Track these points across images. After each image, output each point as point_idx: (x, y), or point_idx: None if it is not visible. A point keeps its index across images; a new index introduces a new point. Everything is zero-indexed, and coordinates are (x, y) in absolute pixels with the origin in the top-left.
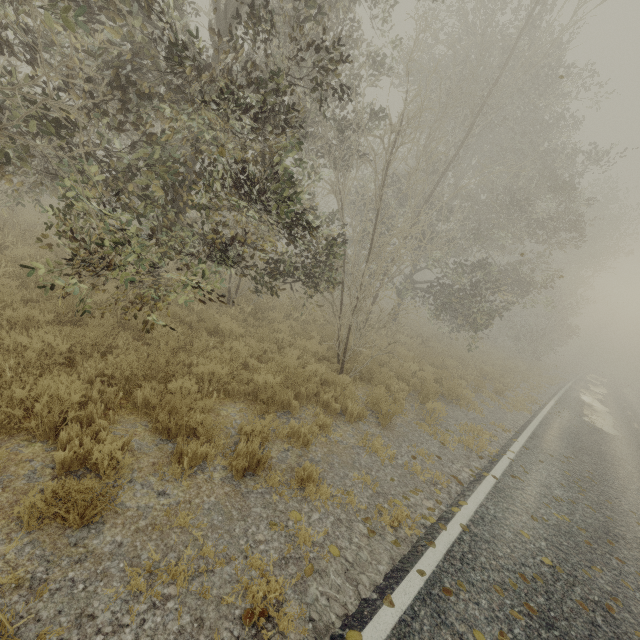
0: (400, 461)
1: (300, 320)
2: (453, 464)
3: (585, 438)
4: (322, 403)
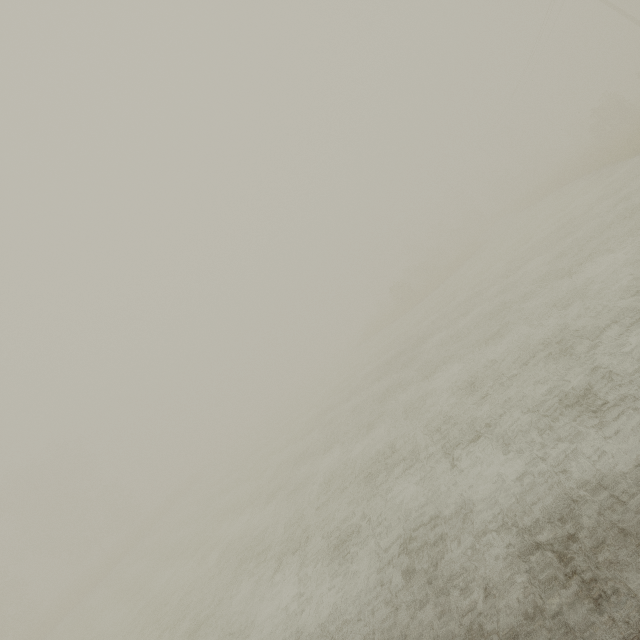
0: None
1: None
2: None
3: None
4: None
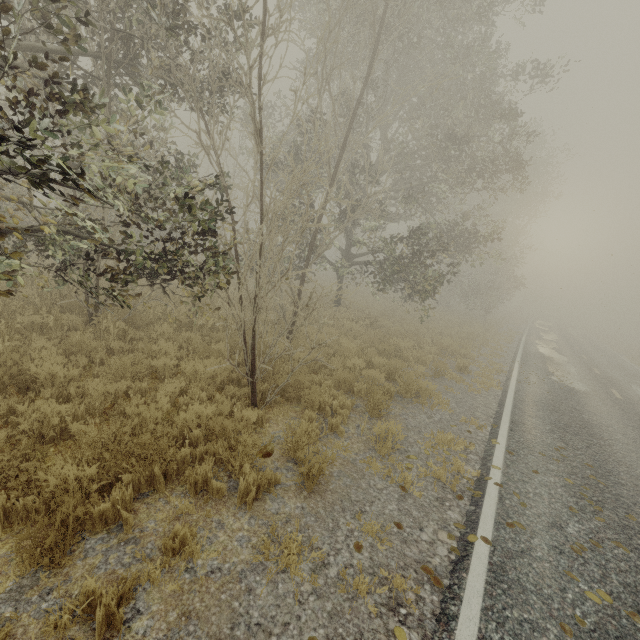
0: (333, 570)
1: (206, 328)
2: (422, 531)
3: (564, 407)
4: (194, 484)
